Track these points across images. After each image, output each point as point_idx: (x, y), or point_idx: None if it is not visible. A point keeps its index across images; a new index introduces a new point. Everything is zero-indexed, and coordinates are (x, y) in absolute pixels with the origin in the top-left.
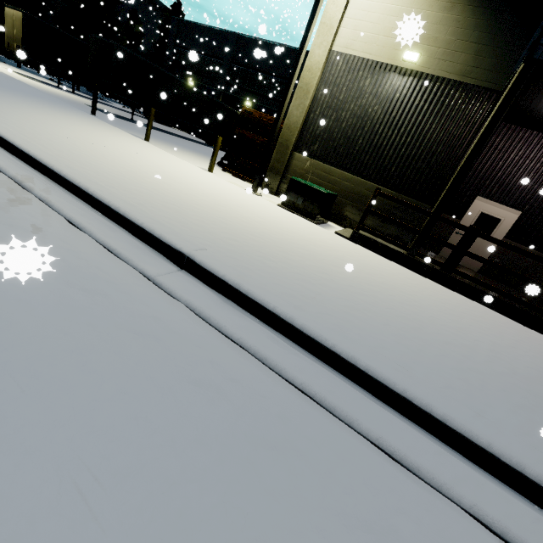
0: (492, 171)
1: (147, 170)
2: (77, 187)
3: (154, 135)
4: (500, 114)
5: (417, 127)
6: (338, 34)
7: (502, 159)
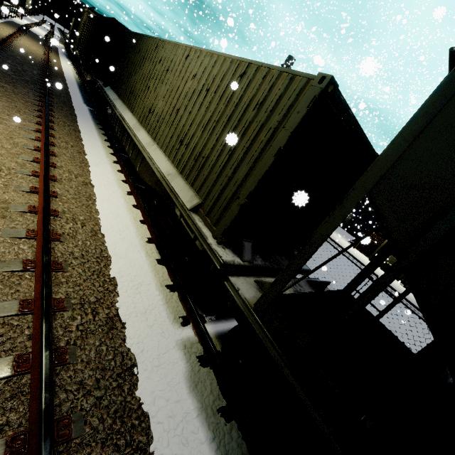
0: None
1: (359, 256)
2: (364, 264)
3: None
4: None
5: None
6: None
7: None
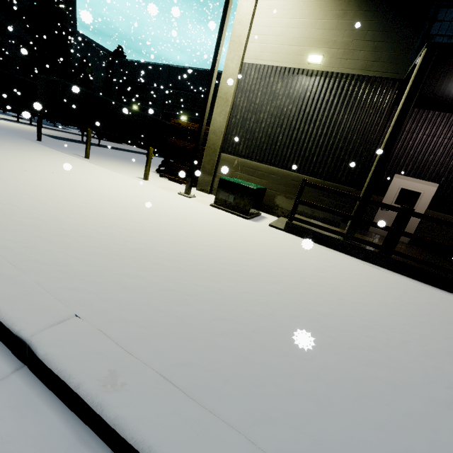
0: (404, 151)
1: (57, 192)
2: None
3: (99, 152)
4: (411, 97)
5: (331, 119)
6: (247, 48)
7: (412, 139)
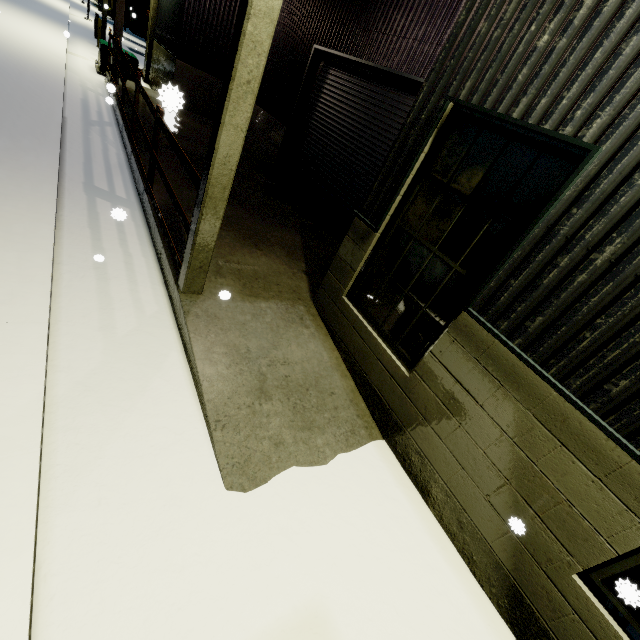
0: None
1: None
2: None
3: None
4: None
5: None
6: None
7: None
